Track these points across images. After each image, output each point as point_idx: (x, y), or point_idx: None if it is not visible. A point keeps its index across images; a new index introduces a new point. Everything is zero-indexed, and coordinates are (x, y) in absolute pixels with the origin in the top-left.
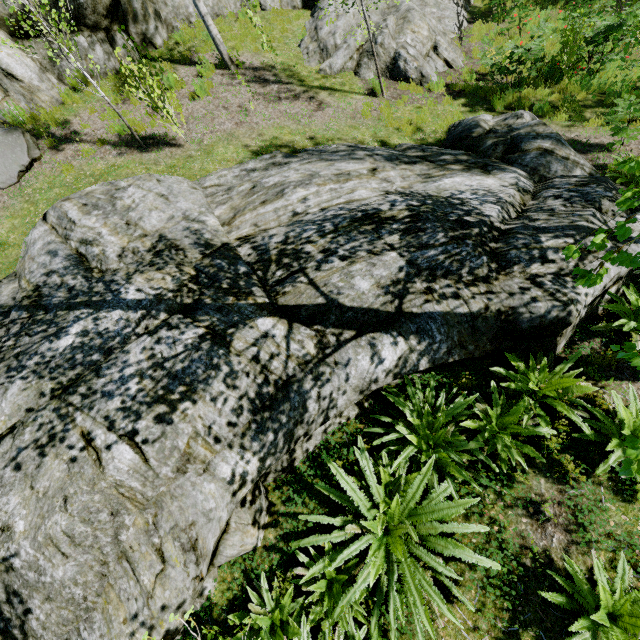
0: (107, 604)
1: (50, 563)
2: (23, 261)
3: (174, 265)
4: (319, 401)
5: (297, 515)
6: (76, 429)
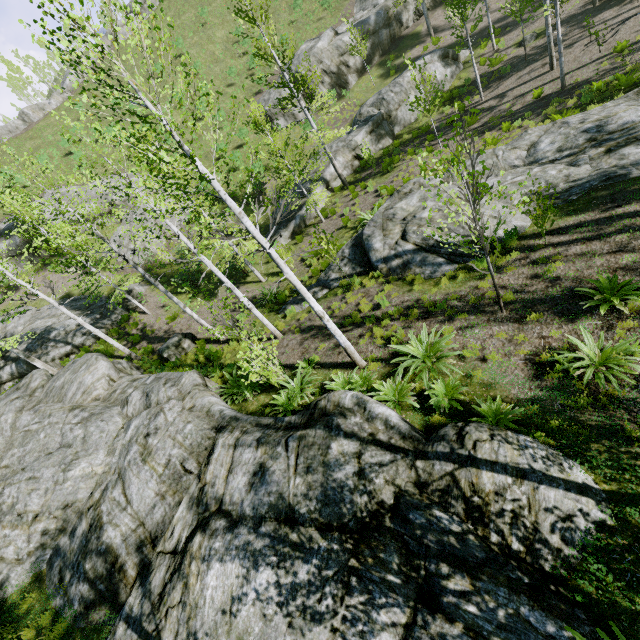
0: None
1: None
2: None
3: None
4: None
5: None
6: None
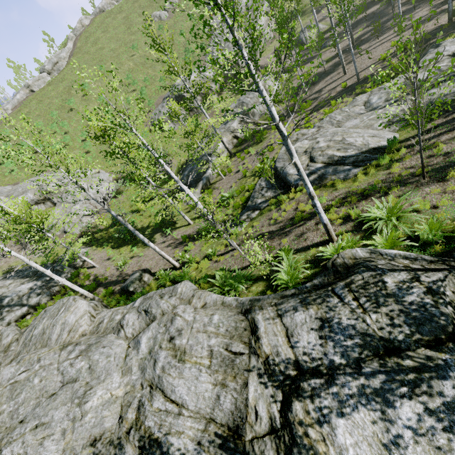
0: None
1: None
2: None
3: None
4: None
5: None
6: None
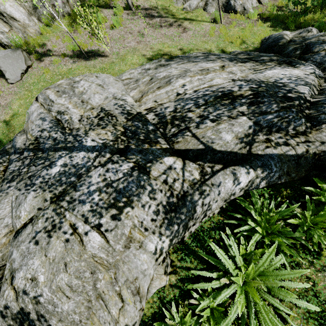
0: (93, 324)
1: (60, 301)
2: (27, 123)
3: (111, 125)
4: (202, 206)
5: (187, 268)
6: (66, 222)
